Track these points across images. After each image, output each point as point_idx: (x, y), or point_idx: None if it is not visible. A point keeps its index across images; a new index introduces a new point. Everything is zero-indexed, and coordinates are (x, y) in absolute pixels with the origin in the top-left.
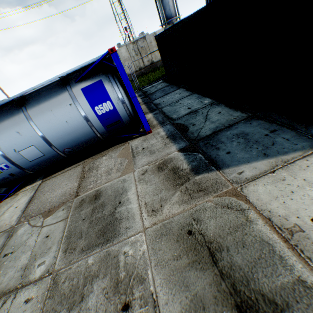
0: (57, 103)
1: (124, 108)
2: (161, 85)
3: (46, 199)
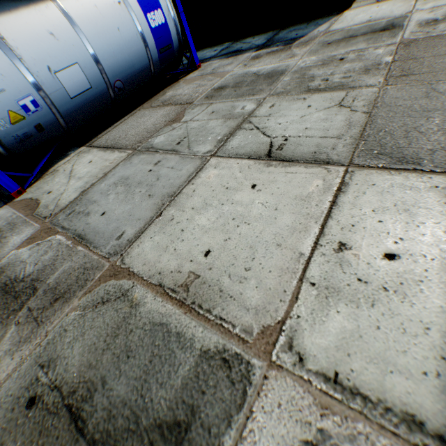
0: None
1: (174, 26)
2: None
3: (142, 130)
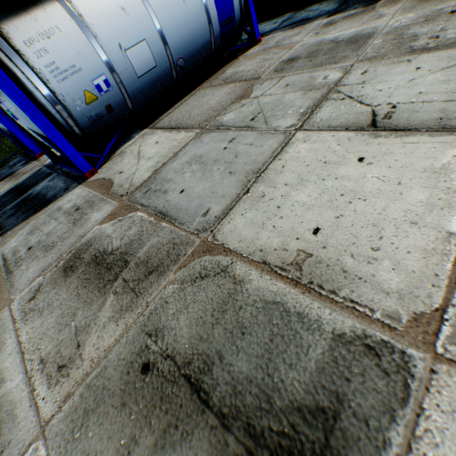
0: None
1: None
2: None
3: (207, 109)
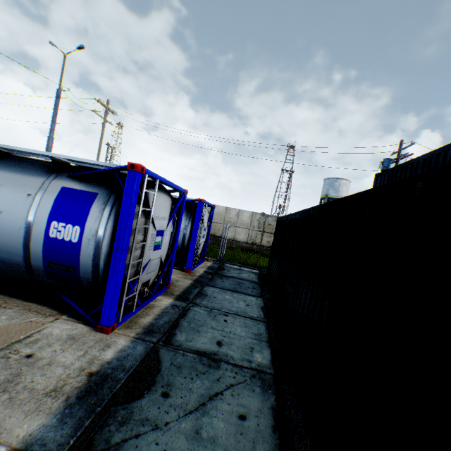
0: (19, 183)
1: (94, 255)
2: (247, 275)
3: None
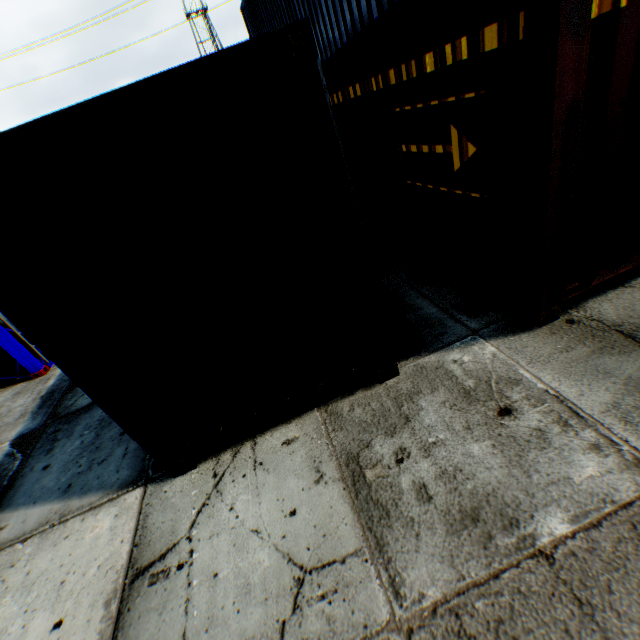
0: None
1: None
2: None
3: None
